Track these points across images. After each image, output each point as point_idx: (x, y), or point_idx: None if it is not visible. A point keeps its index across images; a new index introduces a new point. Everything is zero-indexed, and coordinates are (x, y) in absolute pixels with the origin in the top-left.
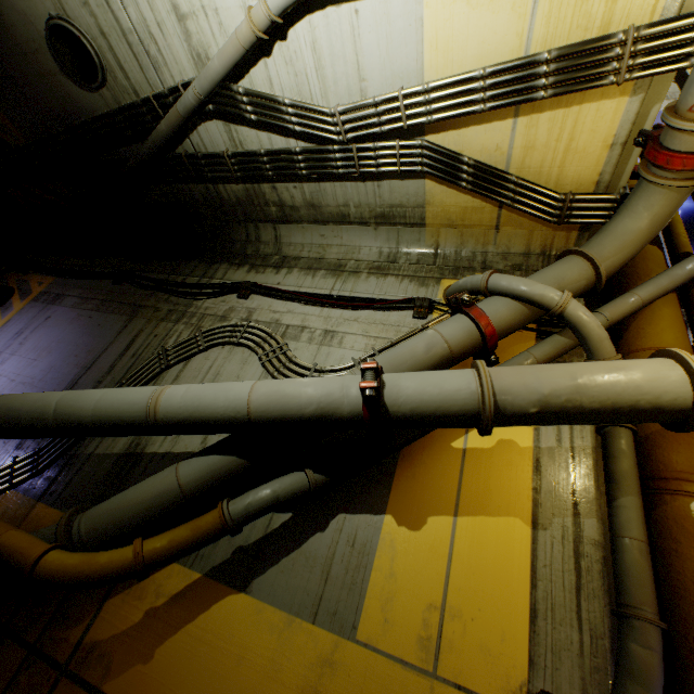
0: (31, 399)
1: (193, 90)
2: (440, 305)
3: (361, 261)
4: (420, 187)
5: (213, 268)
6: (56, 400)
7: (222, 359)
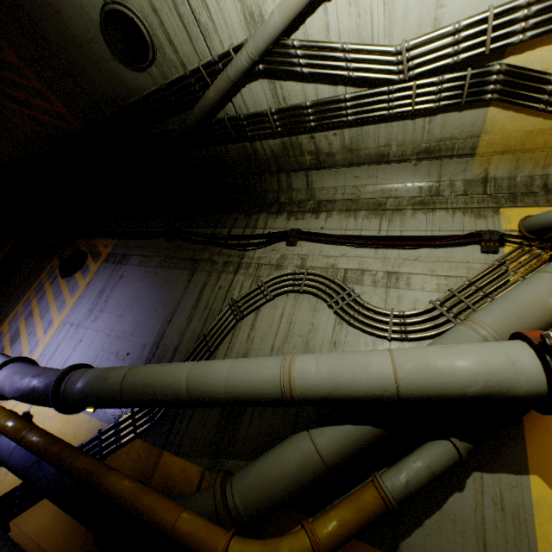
0: (160, 375)
1: (247, 52)
2: (512, 237)
3: (401, 198)
4: (480, 116)
5: (252, 218)
6: (185, 376)
7: (290, 307)
